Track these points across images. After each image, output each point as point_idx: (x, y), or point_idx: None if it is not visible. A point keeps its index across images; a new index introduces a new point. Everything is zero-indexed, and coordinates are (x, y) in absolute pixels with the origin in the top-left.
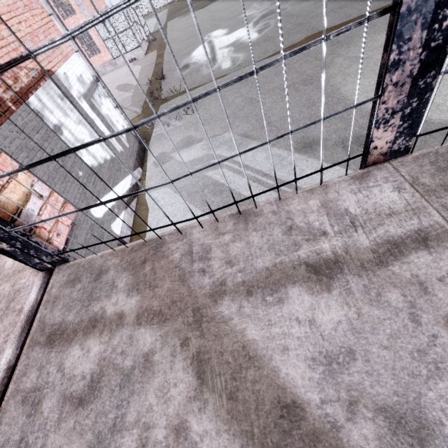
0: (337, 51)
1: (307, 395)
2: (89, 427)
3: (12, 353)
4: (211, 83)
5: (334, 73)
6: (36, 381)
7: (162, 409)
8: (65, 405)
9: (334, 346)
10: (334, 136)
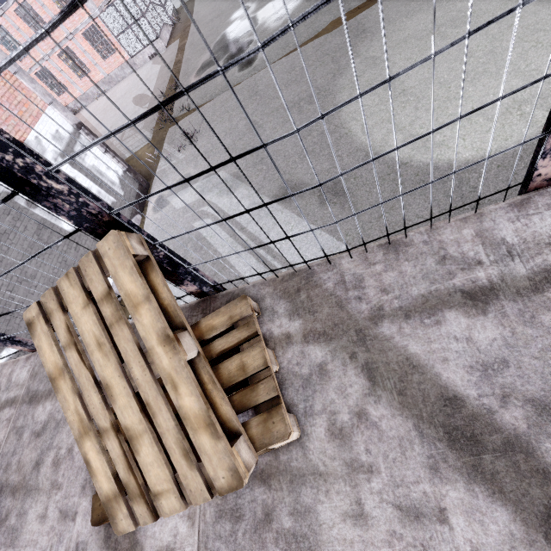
0: (358, 47)
1: None
2: None
3: None
4: (221, 97)
5: (343, 84)
6: None
7: None
8: None
9: None
10: (315, 181)
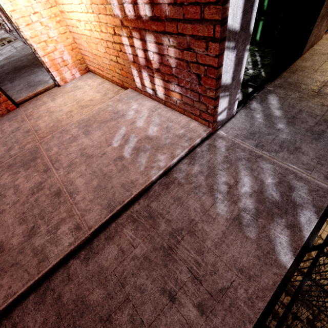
0: None
1: None
2: None
3: None
4: None
5: None
6: None
7: None
8: None
9: None
10: None
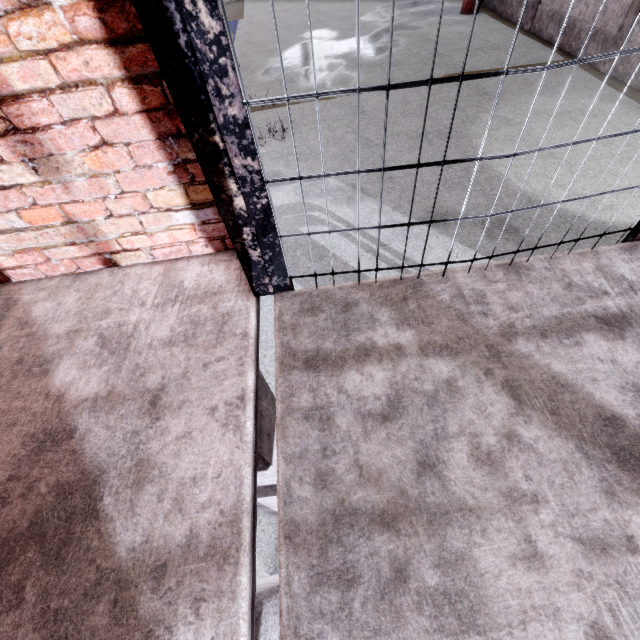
0: (484, 105)
1: (624, 411)
2: (407, 437)
3: (254, 377)
4: (310, 104)
5: (478, 132)
6: (314, 401)
7: (485, 422)
8: (366, 421)
9: (638, 379)
10: (474, 213)
